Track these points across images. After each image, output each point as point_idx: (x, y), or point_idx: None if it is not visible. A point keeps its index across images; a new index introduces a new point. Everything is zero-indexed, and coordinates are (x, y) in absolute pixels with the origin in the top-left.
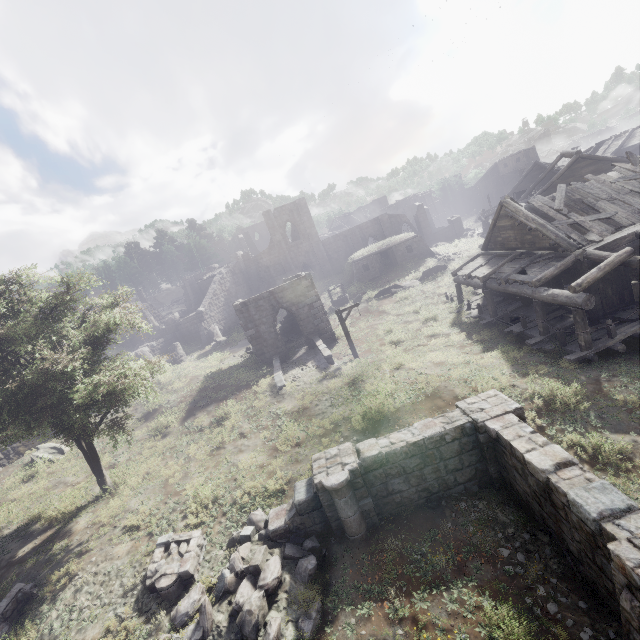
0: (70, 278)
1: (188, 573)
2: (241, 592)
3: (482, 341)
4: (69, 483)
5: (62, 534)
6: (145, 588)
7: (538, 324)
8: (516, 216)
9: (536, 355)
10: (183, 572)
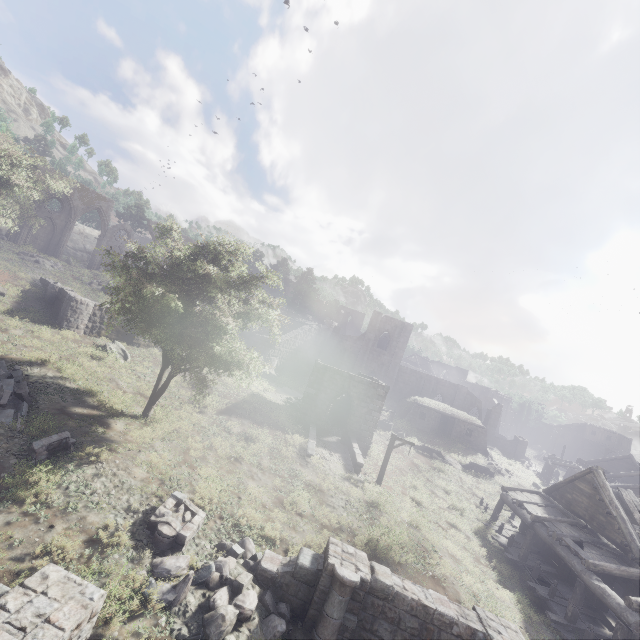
0: (270, 273)
1: (184, 539)
2: (221, 594)
3: (500, 572)
4: (120, 386)
5: (103, 421)
6: (143, 520)
7: (569, 605)
8: (601, 491)
9: (552, 633)
10: (182, 535)
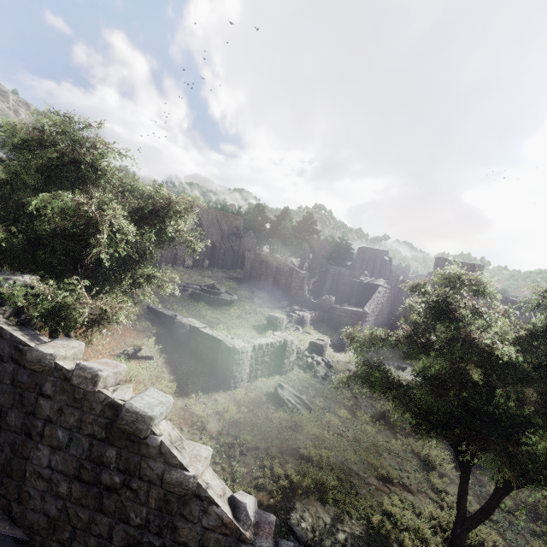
0: None
1: None
2: None
3: None
4: (363, 478)
5: None
6: None
7: None
8: None
9: None
10: None
